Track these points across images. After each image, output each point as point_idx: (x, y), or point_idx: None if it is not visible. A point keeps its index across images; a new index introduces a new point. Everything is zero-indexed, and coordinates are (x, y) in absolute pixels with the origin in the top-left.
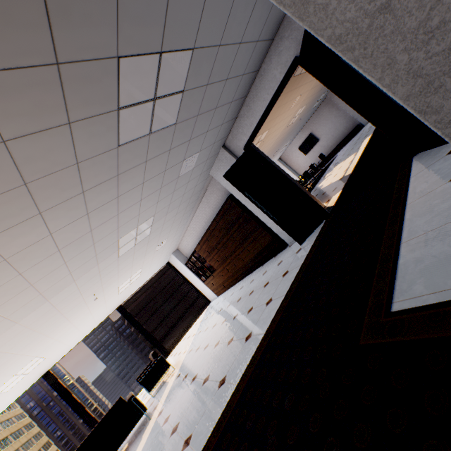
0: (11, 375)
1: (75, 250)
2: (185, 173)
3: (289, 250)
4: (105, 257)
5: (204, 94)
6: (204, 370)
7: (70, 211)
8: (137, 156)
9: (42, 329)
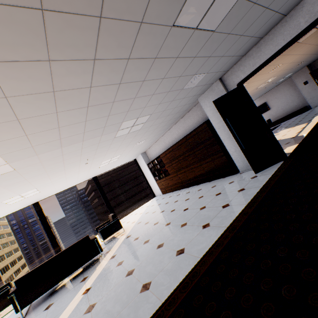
0: (17, 194)
1: (96, 113)
2: (188, 88)
3: (241, 175)
4: (108, 132)
5: (246, 12)
6: (157, 238)
7: (112, 72)
8: (175, 48)
9: (48, 169)
